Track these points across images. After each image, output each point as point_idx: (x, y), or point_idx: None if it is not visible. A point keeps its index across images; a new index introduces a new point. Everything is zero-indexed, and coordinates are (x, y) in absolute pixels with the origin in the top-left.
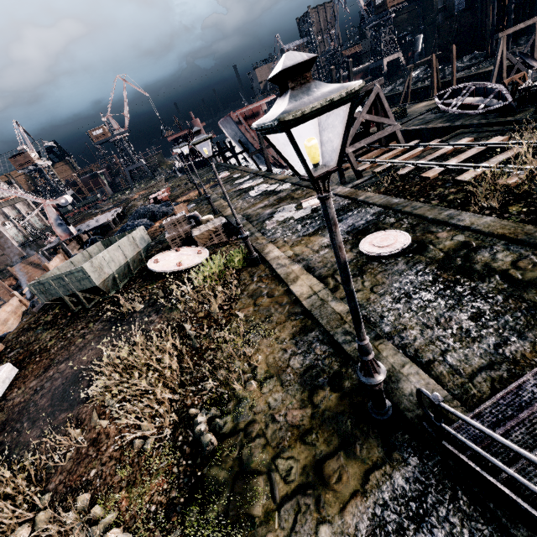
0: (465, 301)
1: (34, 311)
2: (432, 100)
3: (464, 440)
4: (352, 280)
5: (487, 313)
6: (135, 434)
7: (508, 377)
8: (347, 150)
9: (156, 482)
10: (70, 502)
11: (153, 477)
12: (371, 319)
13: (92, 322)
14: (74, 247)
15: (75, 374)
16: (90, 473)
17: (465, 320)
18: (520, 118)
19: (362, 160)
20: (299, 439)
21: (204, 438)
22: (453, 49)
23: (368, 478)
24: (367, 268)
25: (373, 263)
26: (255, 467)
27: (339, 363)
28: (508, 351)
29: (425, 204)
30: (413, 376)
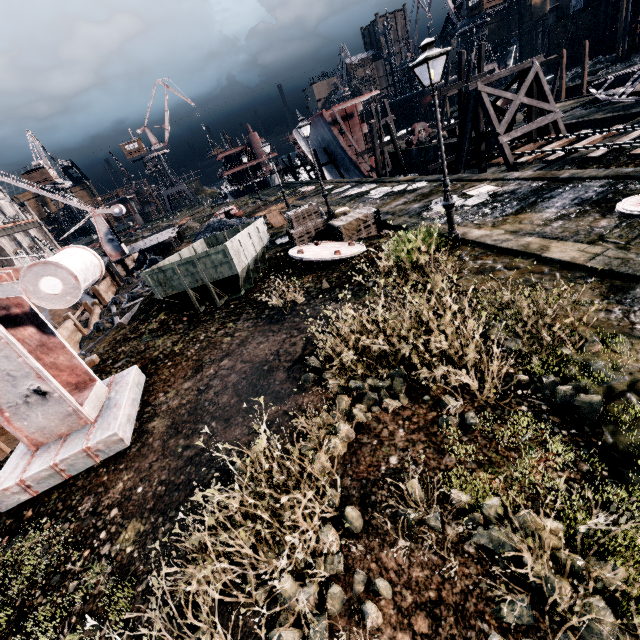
0: None
1: (124, 322)
2: (567, 101)
3: None
4: None
5: None
6: (430, 413)
7: None
8: (501, 139)
9: (535, 456)
10: (382, 495)
11: (523, 451)
12: None
13: (230, 322)
14: (120, 272)
15: (257, 367)
16: (388, 461)
17: None
18: None
19: (517, 153)
20: None
21: (585, 398)
22: (586, 45)
23: None
24: None
25: None
26: None
27: None
28: None
29: None
30: None
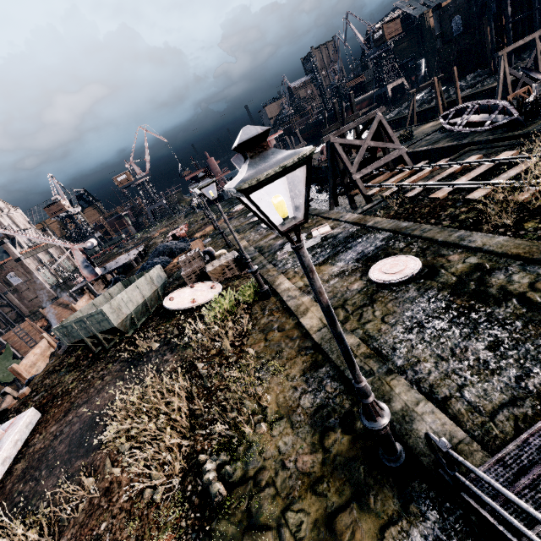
0: (481, 329)
1: (59, 353)
2: (438, 120)
3: (479, 493)
4: (363, 310)
5: (505, 341)
6: (146, 482)
7: (533, 414)
8: (355, 177)
9: (164, 537)
10: None
11: (162, 531)
12: (382, 351)
13: (111, 363)
14: (99, 286)
15: (93, 418)
16: (100, 527)
17: (482, 350)
18: (529, 131)
19: (370, 185)
20: (309, 488)
21: (212, 488)
22: (454, 70)
23: (384, 536)
24: (378, 297)
25: (384, 291)
26: (264, 521)
27: (350, 402)
28: (531, 384)
29: (435, 226)
30: (428, 415)
